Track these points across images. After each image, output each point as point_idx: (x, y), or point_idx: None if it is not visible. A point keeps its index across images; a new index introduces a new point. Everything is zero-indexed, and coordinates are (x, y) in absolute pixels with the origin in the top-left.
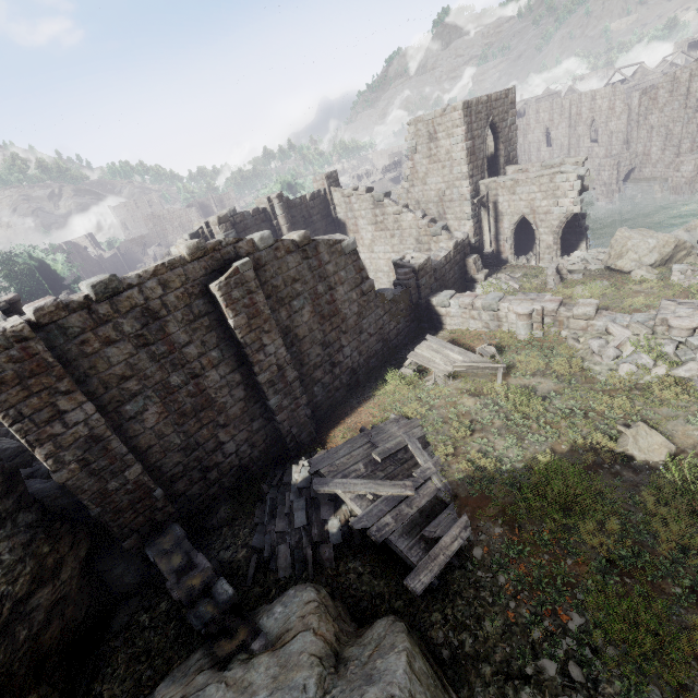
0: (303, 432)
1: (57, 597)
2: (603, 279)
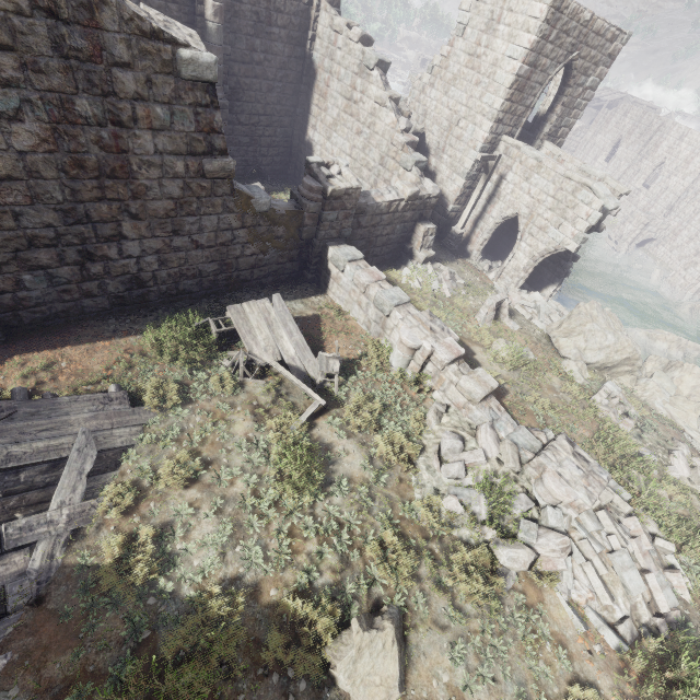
0: None
1: None
2: (534, 347)
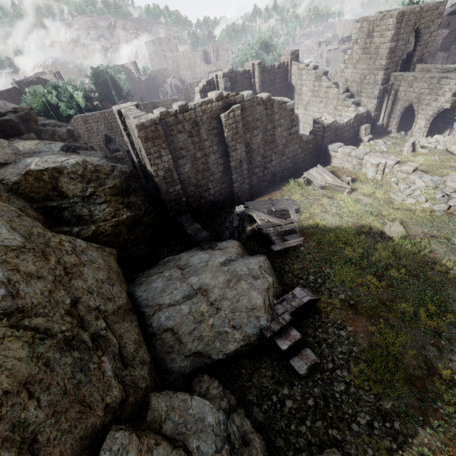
0: (243, 195)
1: (149, 222)
2: (439, 156)
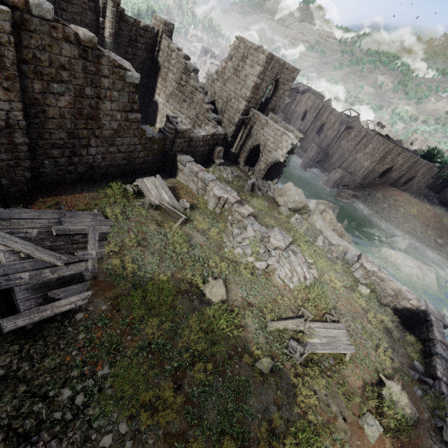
0: (14, 187)
1: None
2: (268, 202)
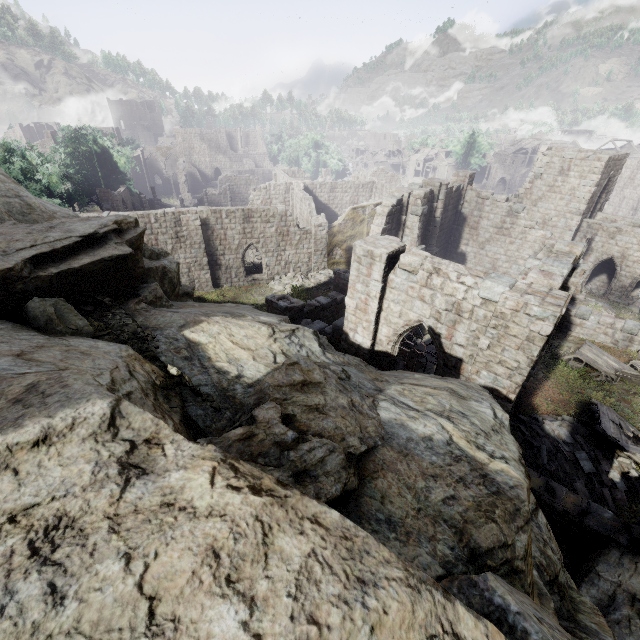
0: (522, 396)
1: None
2: None
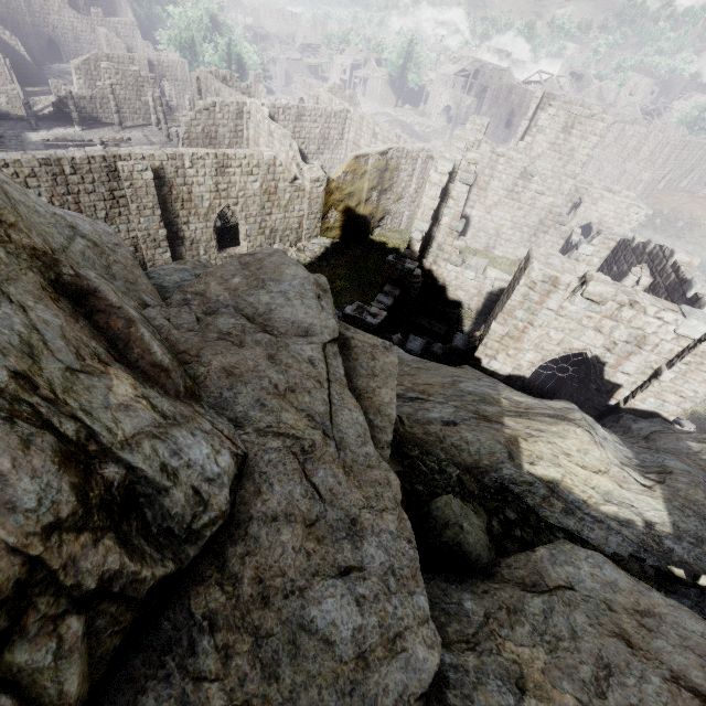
0: None
1: None
2: None
